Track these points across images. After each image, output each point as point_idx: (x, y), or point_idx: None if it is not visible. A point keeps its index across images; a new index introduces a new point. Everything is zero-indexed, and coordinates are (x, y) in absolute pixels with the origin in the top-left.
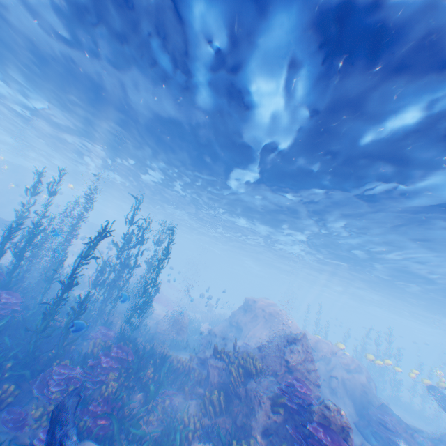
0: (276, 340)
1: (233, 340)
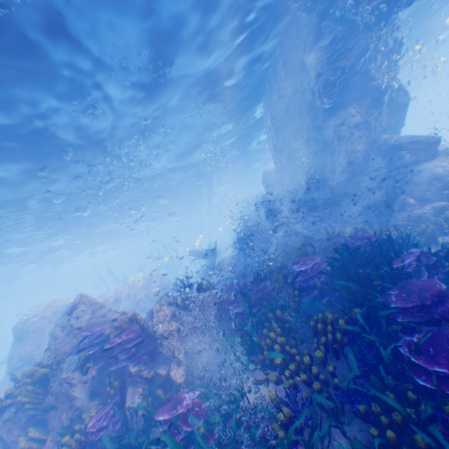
0: (59, 325)
1: None
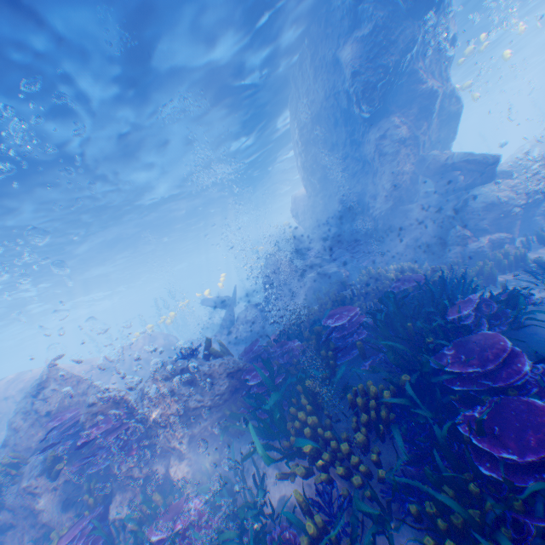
0: (19, 411)
1: None
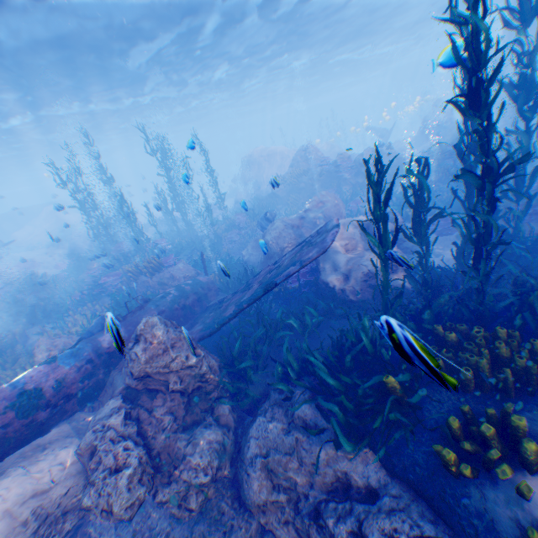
0: (298, 156)
1: (257, 190)
